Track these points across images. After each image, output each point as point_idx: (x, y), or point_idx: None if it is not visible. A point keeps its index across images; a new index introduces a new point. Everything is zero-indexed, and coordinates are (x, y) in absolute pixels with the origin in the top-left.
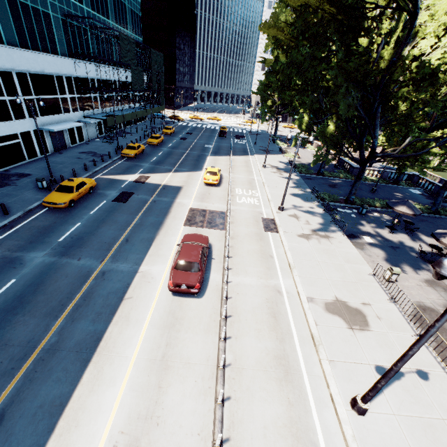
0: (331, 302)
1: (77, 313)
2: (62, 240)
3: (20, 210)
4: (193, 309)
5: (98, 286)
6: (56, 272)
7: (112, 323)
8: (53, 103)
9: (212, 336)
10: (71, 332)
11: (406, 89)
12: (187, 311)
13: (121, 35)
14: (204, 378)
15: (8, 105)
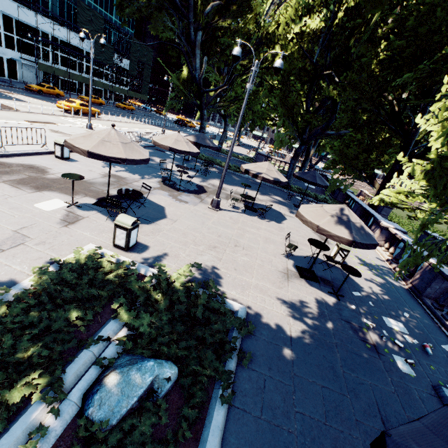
0: None
1: None
2: None
3: None
4: None
5: None
6: None
7: None
8: None
9: None
10: None
11: (200, 2)
12: None
13: (81, 3)
14: None
15: None
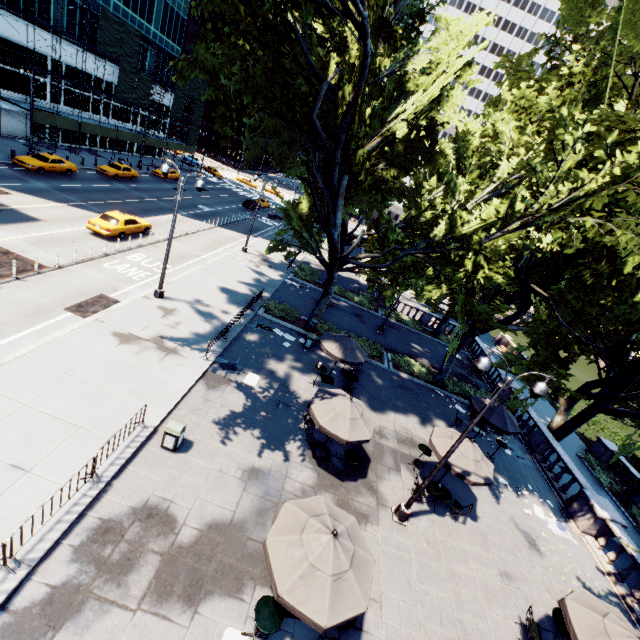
0: None
1: None
2: None
3: None
4: None
5: None
6: None
7: None
8: None
9: None
10: None
11: (362, 151)
12: None
13: (107, 12)
14: None
15: None
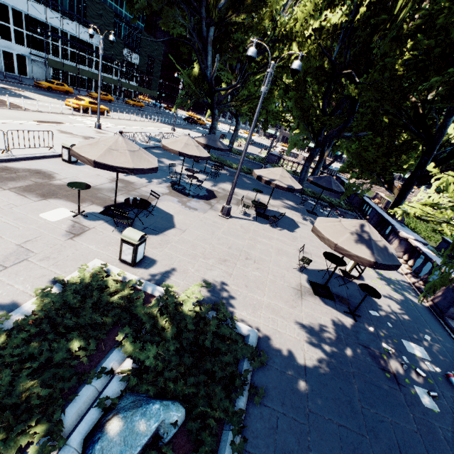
0: None
1: None
2: None
3: None
4: None
5: None
6: None
7: None
8: None
9: None
10: None
11: None
12: None
13: None
14: None
15: None
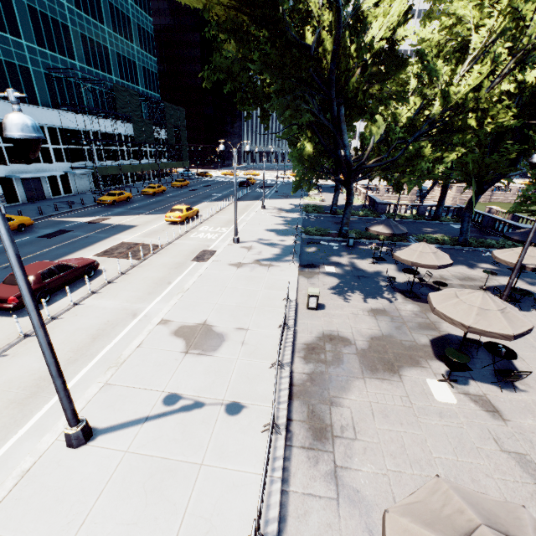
0: (192, 325)
1: None
2: None
3: None
4: None
5: None
6: None
7: None
8: None
9: None
10: None
11: (354, 79)
12: None
13: (116, 86)
14: None
15: None
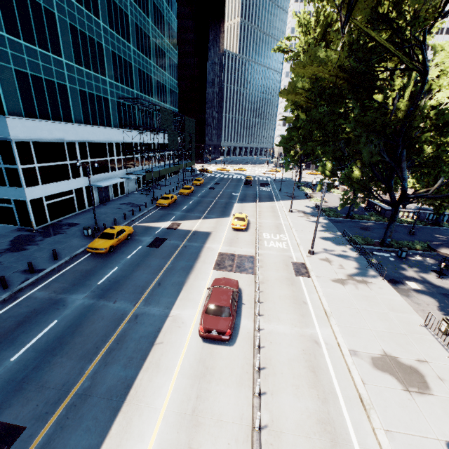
0: (378, 356)
1: (110, 356)
2: (101, 283)
3: (67, 255)
4: (224, 357)
5: (131, 330)
6: (93, 314)
7: (142, 369)
8: (103, 164)
9: (245, 391)
10: (103, 377)
11: (428, 133)
12: (218, 360)
13: (161, 108)
14: (238, 440)
15: (68, 168)
